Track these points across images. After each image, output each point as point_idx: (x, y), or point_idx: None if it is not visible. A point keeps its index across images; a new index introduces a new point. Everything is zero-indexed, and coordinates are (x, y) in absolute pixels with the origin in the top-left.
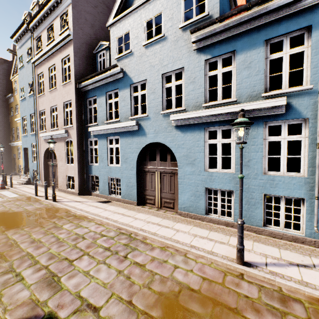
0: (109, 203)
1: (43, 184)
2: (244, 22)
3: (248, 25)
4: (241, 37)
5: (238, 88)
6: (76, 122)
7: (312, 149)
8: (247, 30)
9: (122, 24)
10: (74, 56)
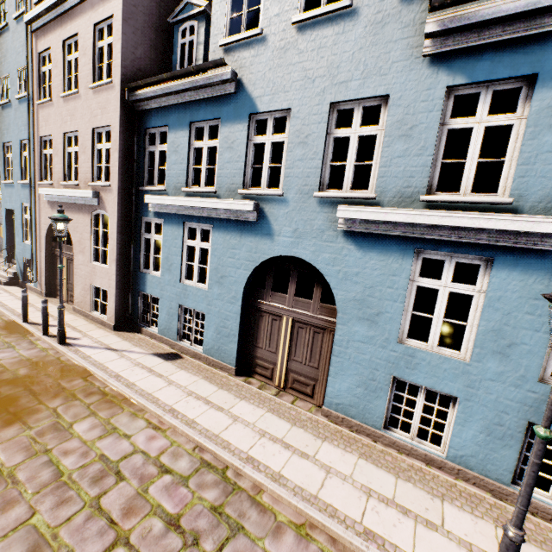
0: (178, 360)
1: (43, 290)
2: None
3: None
4: None
5: (522, 173)
6: (117, 177)
7: None
8: None
9: None
10: (122, 21)
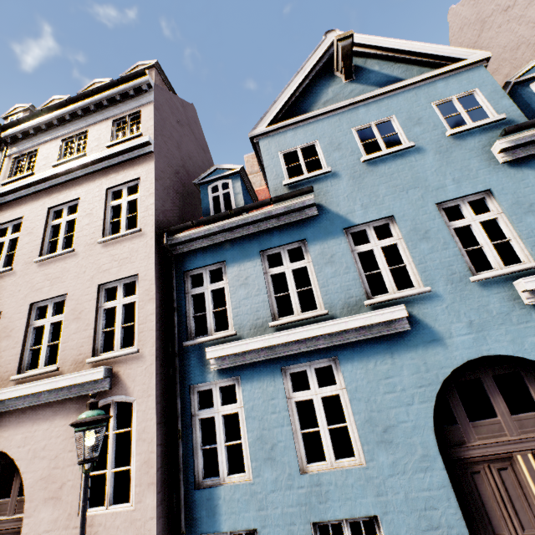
0: None
1: None
2: None
3: None
4: None
5: None
6: (154, 335)
7: None
8: None
9: (292, 133)
10: (154, 180)
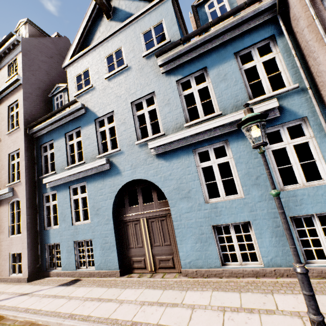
0: (77, 282)
1: None
2: (209, 40)
3: (213, 43)
4: (209, 55)
5: (220, 101)
6: (25, 175)
7: (325, 148)
8: (213, 48)
9: (80, 63)
10: (23, 100)
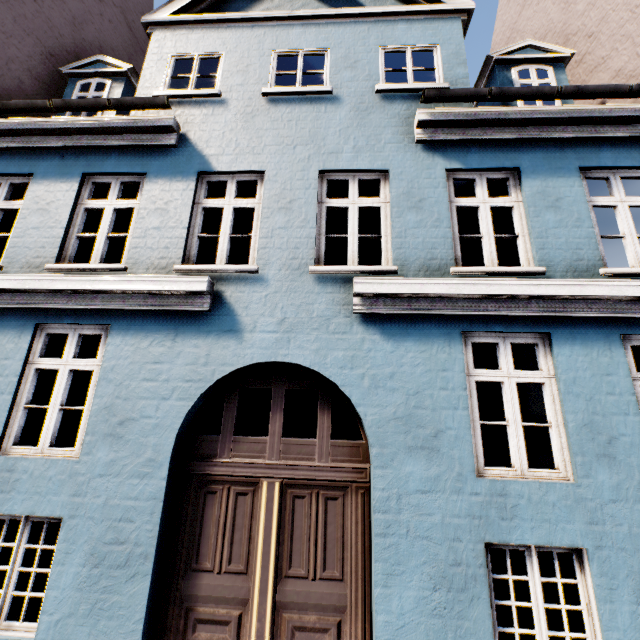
0: None
1: None
2: (537, 122)
3: (543, 131)
4: (528, 149)
5: (541, 245)
6: None
7: None
8: (539, 141)
9: (199, 34)
10: None
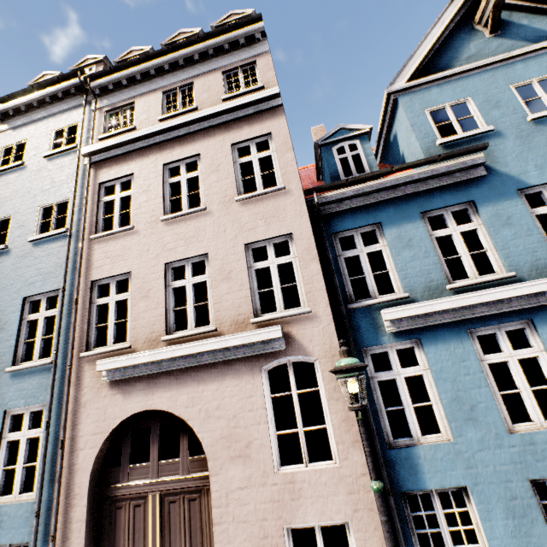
0: None
1: None
2: None
3: None
4: None
5: None
6: (326, 295)
7: None
8: None
9: (437, 90)
10: (289, 135)
